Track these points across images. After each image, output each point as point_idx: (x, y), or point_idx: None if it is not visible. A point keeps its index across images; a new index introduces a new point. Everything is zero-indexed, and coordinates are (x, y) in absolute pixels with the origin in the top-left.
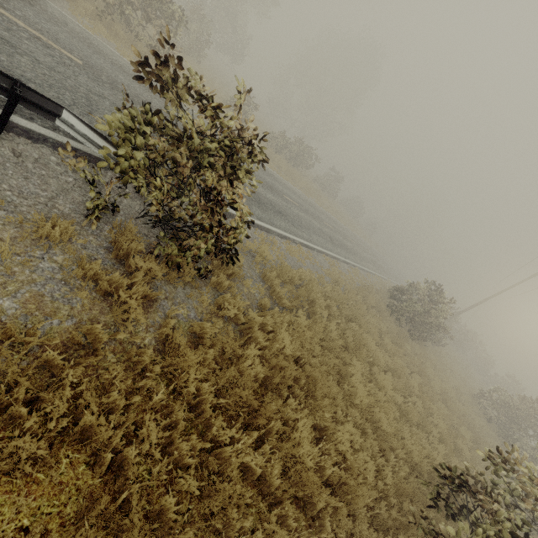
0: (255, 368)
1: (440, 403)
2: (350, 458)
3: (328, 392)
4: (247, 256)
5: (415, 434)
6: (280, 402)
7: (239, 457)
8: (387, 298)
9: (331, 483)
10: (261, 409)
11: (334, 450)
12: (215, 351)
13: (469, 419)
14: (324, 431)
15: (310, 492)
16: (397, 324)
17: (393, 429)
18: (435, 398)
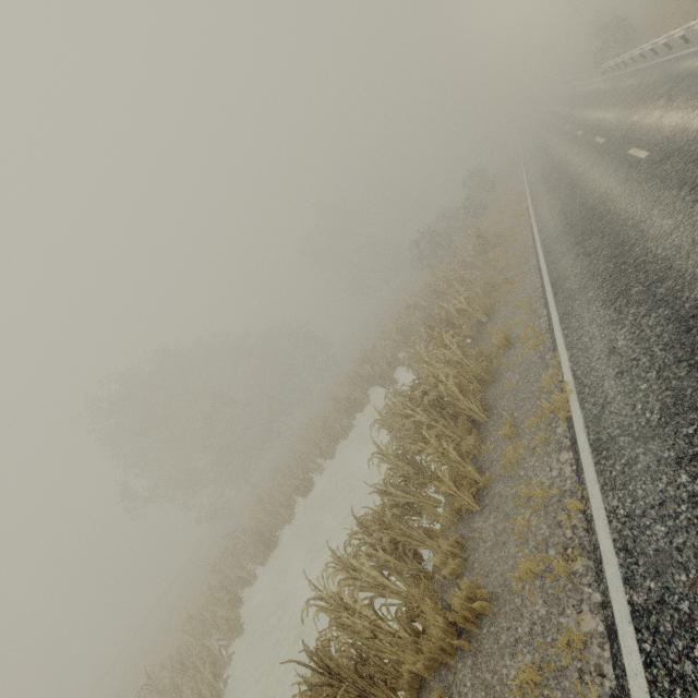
0: None
1: None
2: None
3: None
4: None
5: None
6: None
7: None
8: None
9: None
10: None
11: None
12: None
13: None
14: None
15: None
16: None
17: None
18: None
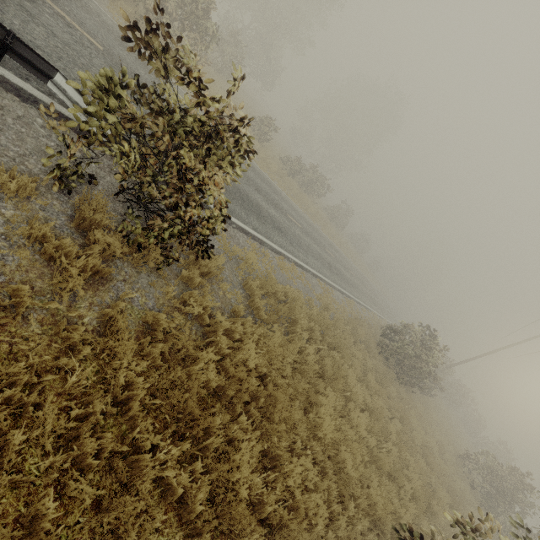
0: (209, 374)
1: (420, 456)
2: (298, 497)
3: (289, 418)
4: (232, 261)
5: (384, 484)
6: (227, 416)
7: (161, 471)
8: (379, 335)
9: (272, 524)
10: (200, 419)
11: (282, 484)
12: (166, 347)
13: (450, 480)
14: (276, 461)
15: (238, 528)
16: (385, 364)
17: (358, 473)
18: (414, 449)
